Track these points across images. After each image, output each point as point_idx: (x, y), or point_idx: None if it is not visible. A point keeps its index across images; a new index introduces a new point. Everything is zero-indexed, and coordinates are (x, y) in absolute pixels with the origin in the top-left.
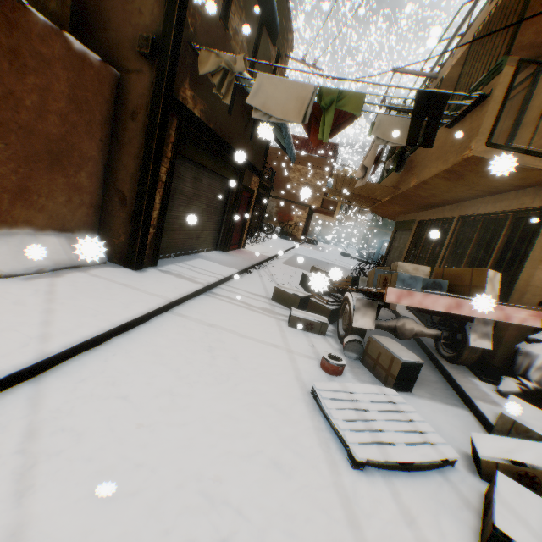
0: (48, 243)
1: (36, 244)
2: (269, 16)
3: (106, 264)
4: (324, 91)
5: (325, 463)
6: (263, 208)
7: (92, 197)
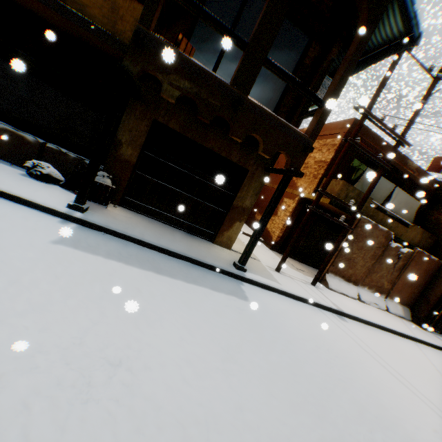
0: (397, 306)
1: (395, 306)
2: None
3: (409, 321)
4: None
5: None
6: None
7: (413, 296)
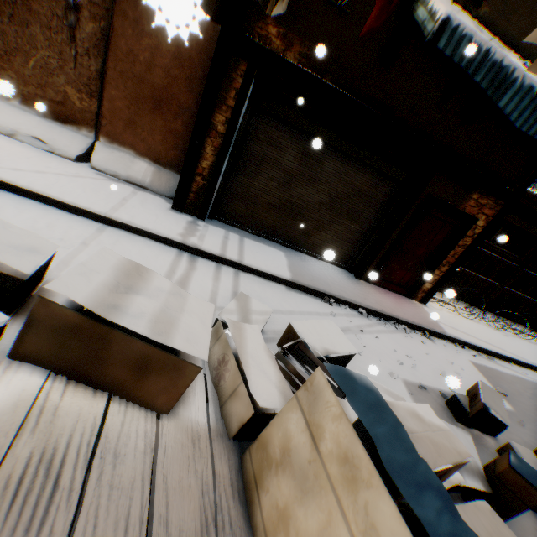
0: (138, 164)
1: (129, 161)
2: None
3: (170, 199)
4: None
5: None
6: None
7: (186, 145)
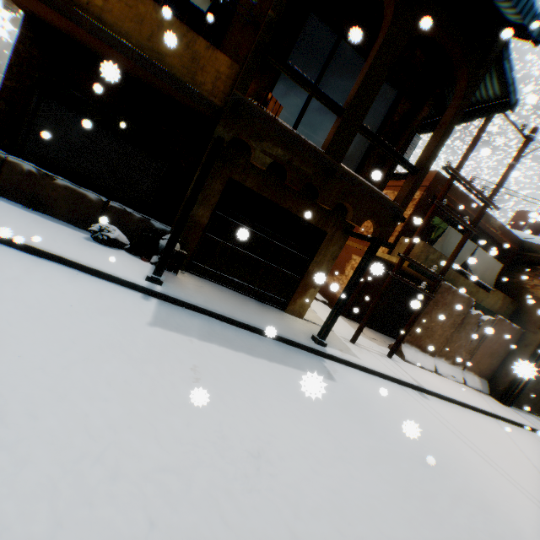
0: (475, 379)
1: (472, 378)
2: None
3: (487, 395)
4: None
5: None
6: None
7: (492, 368)
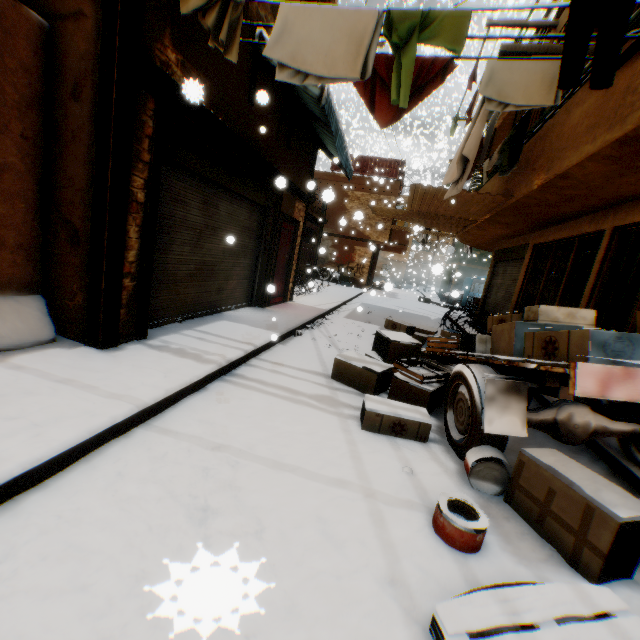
0: None
1: None
2: None
3: (54, 343)
4: (396, 17)
5: None
6: (316, 248)
7: (21, 235)
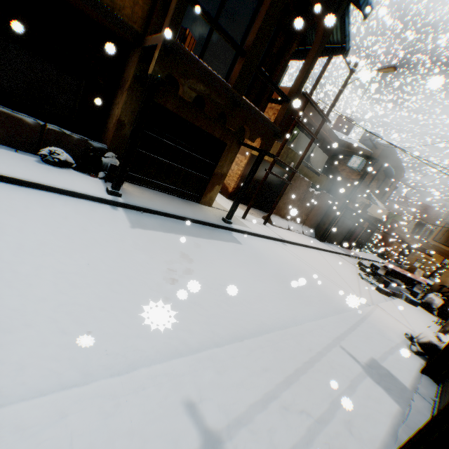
0: (308, 230)
1: (307, 230)
2: (388, 175)
3: (314, 238)
4: (390, 213)
5: (356, 275)
6: (369, 235)
7: (317, 222)
